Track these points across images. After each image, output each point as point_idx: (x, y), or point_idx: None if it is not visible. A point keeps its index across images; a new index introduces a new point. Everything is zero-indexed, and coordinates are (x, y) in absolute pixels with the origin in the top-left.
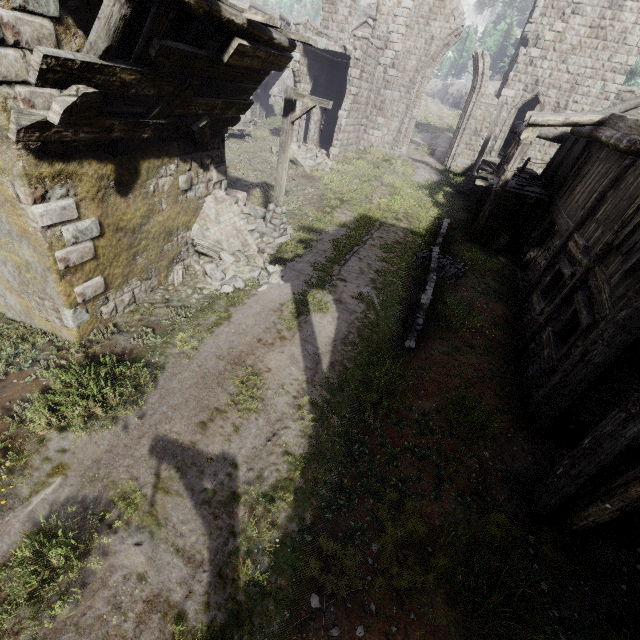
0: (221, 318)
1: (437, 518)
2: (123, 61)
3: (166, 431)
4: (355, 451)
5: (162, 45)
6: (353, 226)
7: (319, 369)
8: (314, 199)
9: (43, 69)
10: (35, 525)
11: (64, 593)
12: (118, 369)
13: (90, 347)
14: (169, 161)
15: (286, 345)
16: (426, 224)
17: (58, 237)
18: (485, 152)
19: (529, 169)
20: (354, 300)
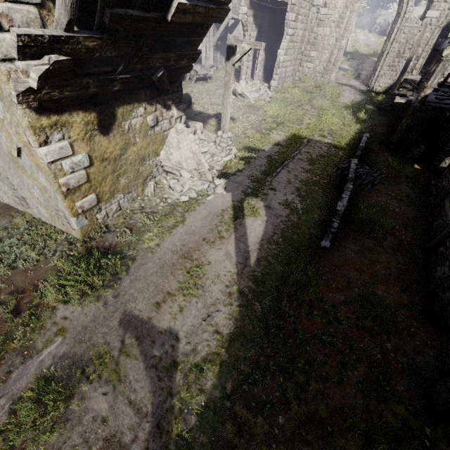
0: (177, 221)
1: (338, 400)
2: (85, 31)
3: (131, 308)
4: (271, 334)
5: (112, 13)
6: (285, 144)
7: (247, 264)
8: (255, 124)
9: (20, 46)
10: (42, 371)
11: (54, 424)
12: (102, 261)
13: (89, 242)
14: (138, 105)
15: (223, 243)
16: (347, 139)
17: (60, 169)
18: (407, 71)
19: (449, 83)
20: (281, 206)
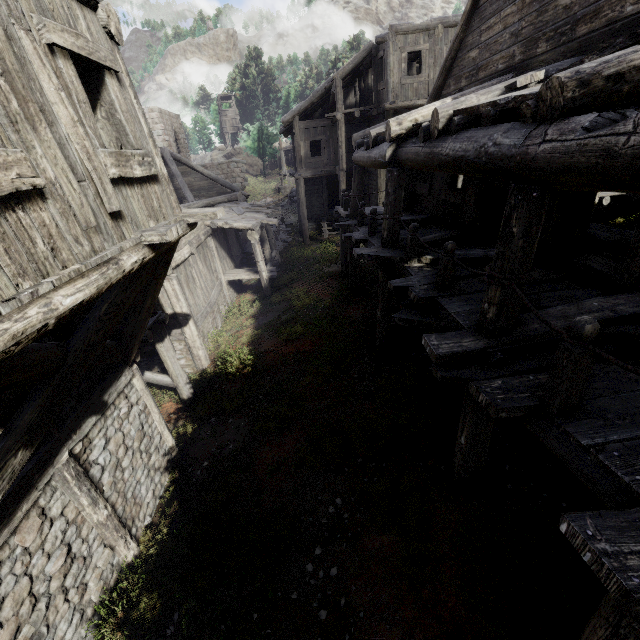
0: None
1: None
2: None
3: None
4: None
5: None
6: None
7: None
8: None
9: None
10: None
11: None
12: None
13: None
14: None
15: None
16: None
17: None
18: None
19: None
20: None
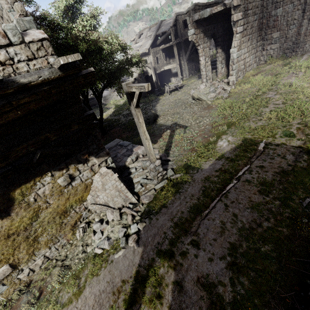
0: (73, 295)
1: None
2: None
3: None
4: None
5: None
6: (231, 155)
7: None
8: (205, 129)
9: None
10: None
11: None
12: None
13: (8, 306)
14: (42, 177)
15: None
16: None
17: None
18: None
19: None
20: (196, 289)
